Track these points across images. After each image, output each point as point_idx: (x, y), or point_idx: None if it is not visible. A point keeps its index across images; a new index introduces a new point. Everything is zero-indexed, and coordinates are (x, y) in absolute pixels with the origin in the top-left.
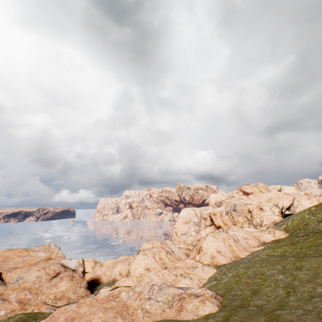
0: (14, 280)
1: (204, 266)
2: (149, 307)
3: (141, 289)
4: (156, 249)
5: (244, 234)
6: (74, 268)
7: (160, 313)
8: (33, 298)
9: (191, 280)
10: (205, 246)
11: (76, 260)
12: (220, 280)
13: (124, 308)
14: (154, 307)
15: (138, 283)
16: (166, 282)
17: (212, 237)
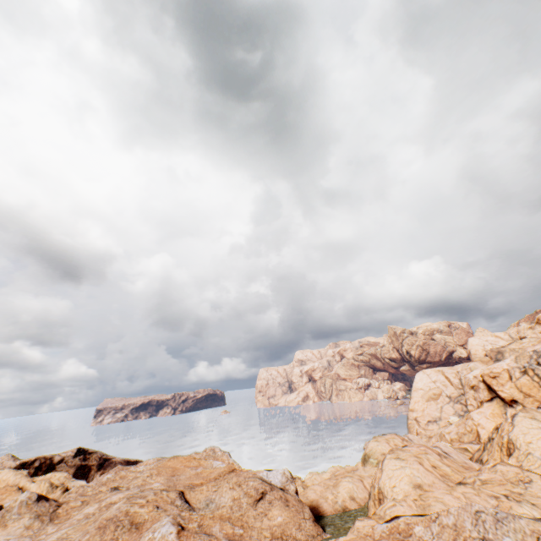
0: (202, 504)
1: None
2: None
3: (455, 520)
4: (414, 448)
5: None
6: (280, 485)
7: None
8: (245, 533)
9: (536, 509)
10: (520, 439)
11: (280, 471)
12: None
13: None
14: None
15: (422, 512)
16: None
17: (528, 420)
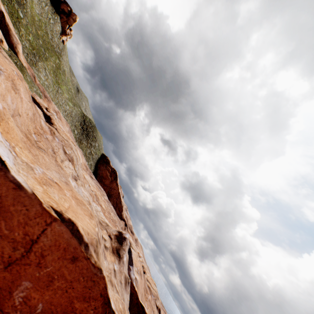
0: None
1: None
2: None
3: None
4: None
5: None
6: None
7: None
8: None
9: None
10: None
11: None
12: None
13: (3, 7)
14: None
15: None
16: None
17: None
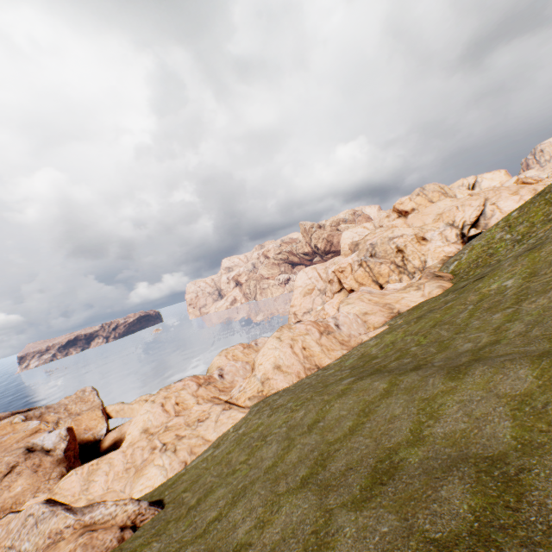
0: None
1: (223, 412)
2: None
3: (15, 525)
4: (181, 384)
5: (363, 307)
6: (52, 447)
7: None
8: None
9: (173, 456)
10: (257, 362)
11: (57, 432)
12: (218, 448)
13: None
14: None
15: (87, 478)
16: (131, 468)
17: (273, 341)
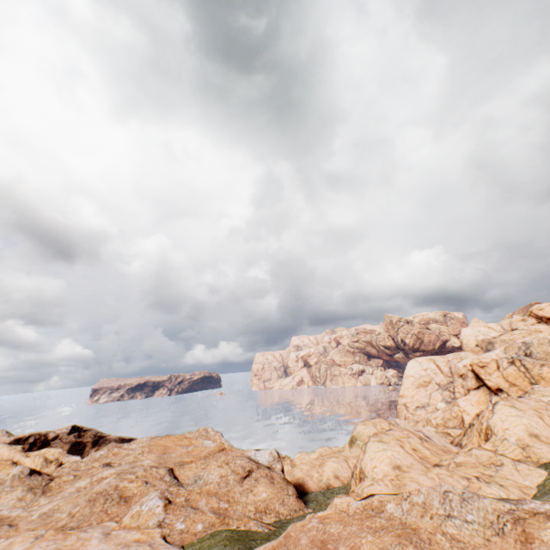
0: (191, 480)
1: (516, 463)
2: (456, 532)
3: (424, 499)
4: (397, 432)
5: None
6: (267, 464)
7: (482, 543)
8: (230, 507)
9: (503, 489)
10: (498, 426)
11: (267, 451)
12: None
13: (407, 530)
14: (464, 531)
15: (397, 490)
16: None
17: (508, 408)
